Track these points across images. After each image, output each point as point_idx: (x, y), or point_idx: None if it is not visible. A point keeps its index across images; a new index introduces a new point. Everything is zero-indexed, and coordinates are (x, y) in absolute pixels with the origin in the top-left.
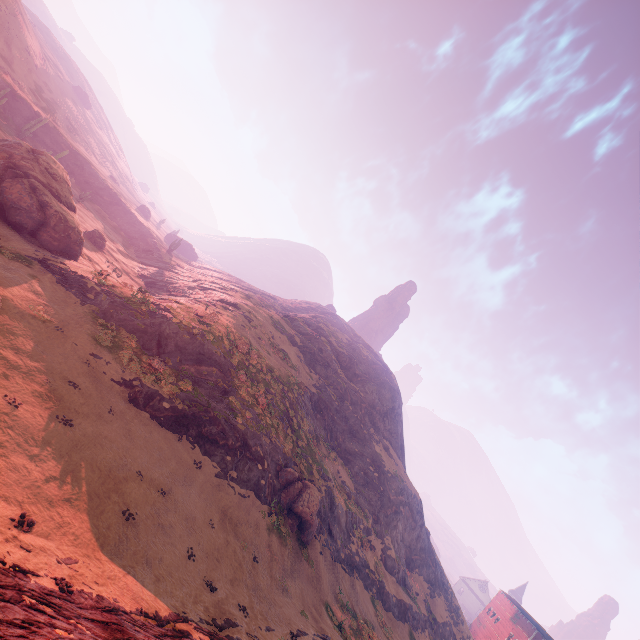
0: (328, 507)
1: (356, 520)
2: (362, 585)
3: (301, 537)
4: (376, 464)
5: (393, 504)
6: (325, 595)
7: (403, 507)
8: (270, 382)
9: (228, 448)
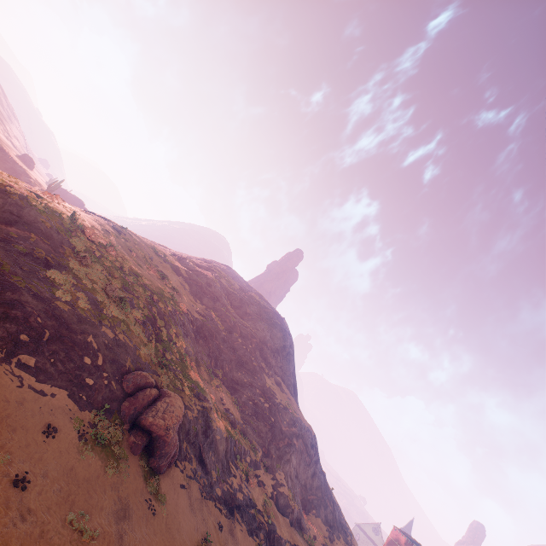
0: (201, 430)
1: (241, 451)
2: (245, 530)
3: (150, 462)
4: (267, 395)
5: (285, 436)
6: (179, 545)
7: (296, 440)
8: (133, 284)
9: (26, 324)
